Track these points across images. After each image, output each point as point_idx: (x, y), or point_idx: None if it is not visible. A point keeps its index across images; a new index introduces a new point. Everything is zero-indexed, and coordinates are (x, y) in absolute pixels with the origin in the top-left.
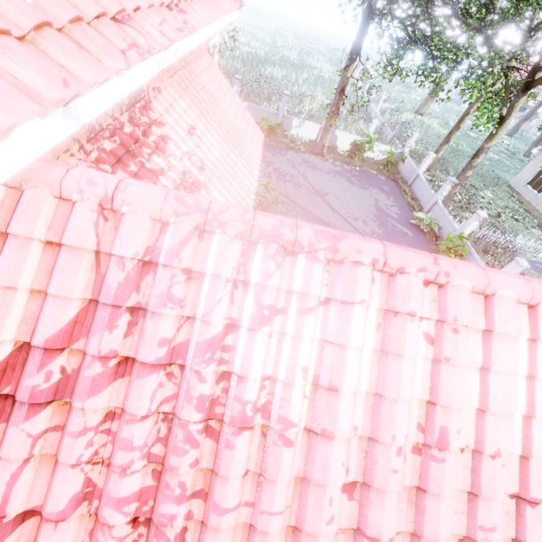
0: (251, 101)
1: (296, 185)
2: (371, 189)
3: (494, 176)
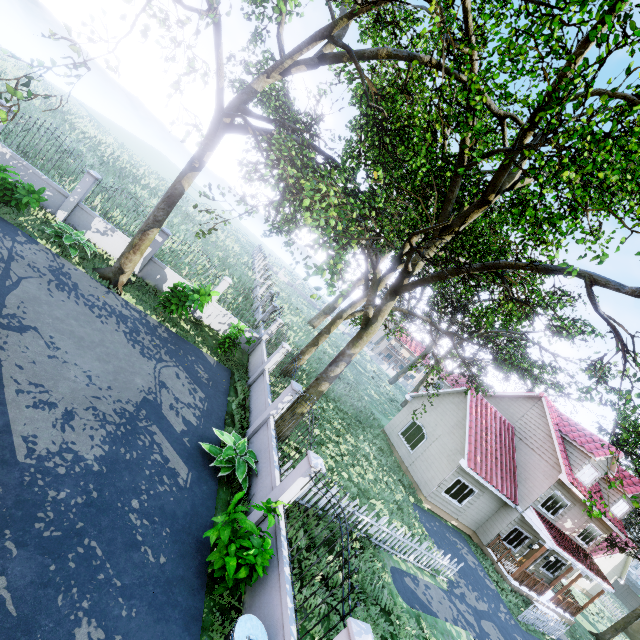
0: (42, 168)
1: None
2: (169, 364)
3: (370, 414)
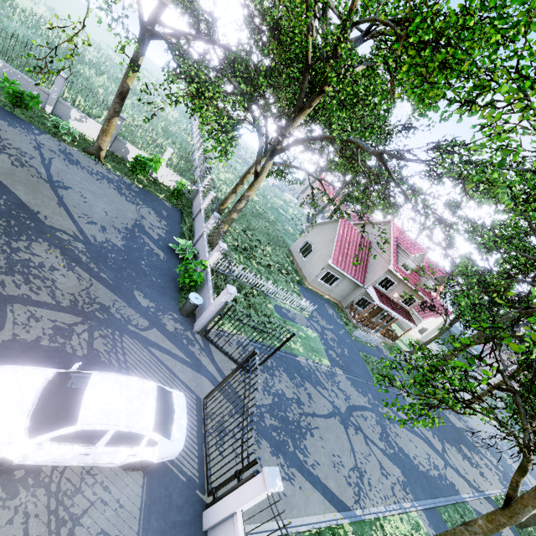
0: (21, 69)
1: (19, 163)
2: (144, 206)
3: (281, 240)
